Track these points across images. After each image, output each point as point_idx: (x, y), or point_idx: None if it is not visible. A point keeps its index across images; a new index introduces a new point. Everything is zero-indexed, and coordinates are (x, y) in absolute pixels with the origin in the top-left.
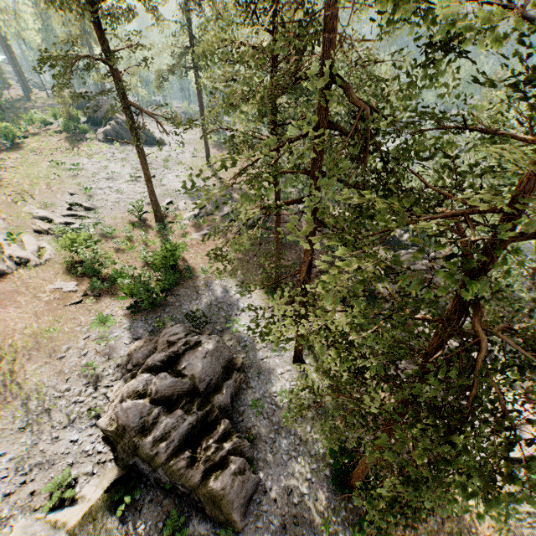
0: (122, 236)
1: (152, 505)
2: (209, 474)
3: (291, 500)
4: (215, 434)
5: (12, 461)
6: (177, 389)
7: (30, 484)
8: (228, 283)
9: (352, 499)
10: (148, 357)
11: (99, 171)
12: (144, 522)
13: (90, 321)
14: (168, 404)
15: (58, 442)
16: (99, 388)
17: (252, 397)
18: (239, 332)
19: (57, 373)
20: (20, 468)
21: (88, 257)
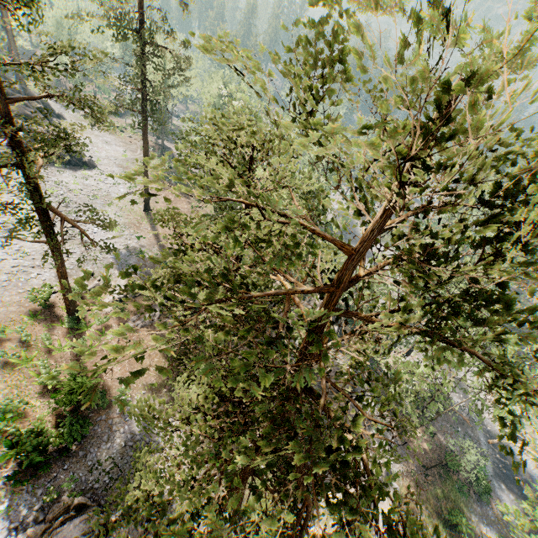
0: (16, 338)
1: None
2: None
3: None
4: None
5: None
6: None
7: None
8: None
9: None
10: None
11: None
12: None
13: None
14: None
15: None
16: None
17: None
18: None
19: None
20: None
21: None
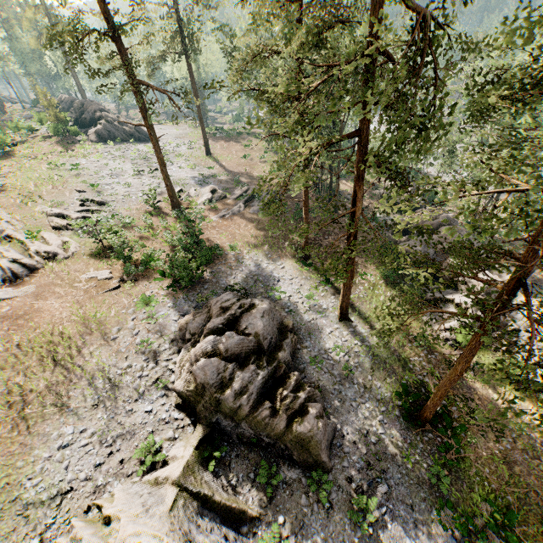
0: (142, 225)
1: (239, 460)
2: (292, 421)
3: (369, 441)
4: (289, 385)
5: (93, 436)
6: (245, 347)
7: (117, 454)
8: (258, 257)
9: (426, 433)
10: (204, 326)
11: (100, 169)
12: (236, 475)
13: (134, 303)
14: (238, 362)
15: (133, 414)
16: (159, 362)
17: (309, 355)
18: (281, 299)
19: (114, 353)
20: (103, 441)
21: (118, 243)
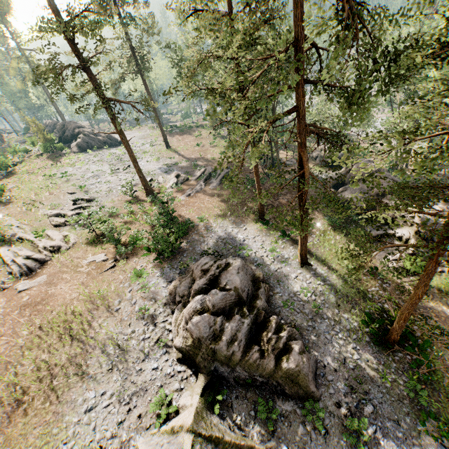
0: (125, 212)
1: (239, 400)
2: (279, 359)
3: (347, 367)
4: (270, 328)
5: (112, 397)
6: (228, 301)
7: (134, 410)
8: (223, 224)
9: (395, 353)
10: (190, 288)
11: (84, 173)
12: (238, 415)
13: (128, 278)
14: (224, 315)
15: (143, 373)
16: (157, 324)
17: (281, 300)
18: (249, 256)
19: (119, 322)
20: (121, 400)
21: (108, 230)
